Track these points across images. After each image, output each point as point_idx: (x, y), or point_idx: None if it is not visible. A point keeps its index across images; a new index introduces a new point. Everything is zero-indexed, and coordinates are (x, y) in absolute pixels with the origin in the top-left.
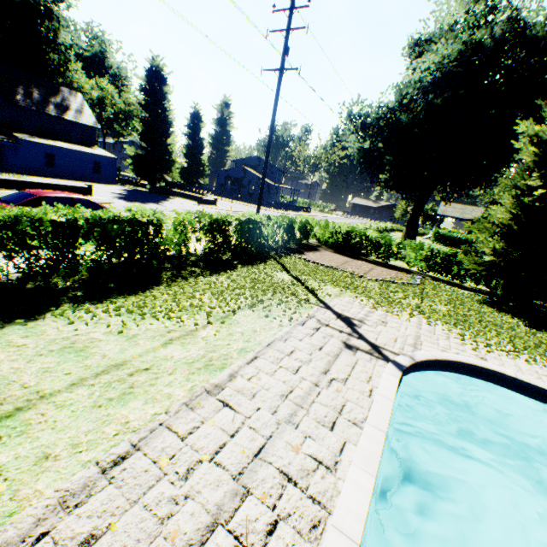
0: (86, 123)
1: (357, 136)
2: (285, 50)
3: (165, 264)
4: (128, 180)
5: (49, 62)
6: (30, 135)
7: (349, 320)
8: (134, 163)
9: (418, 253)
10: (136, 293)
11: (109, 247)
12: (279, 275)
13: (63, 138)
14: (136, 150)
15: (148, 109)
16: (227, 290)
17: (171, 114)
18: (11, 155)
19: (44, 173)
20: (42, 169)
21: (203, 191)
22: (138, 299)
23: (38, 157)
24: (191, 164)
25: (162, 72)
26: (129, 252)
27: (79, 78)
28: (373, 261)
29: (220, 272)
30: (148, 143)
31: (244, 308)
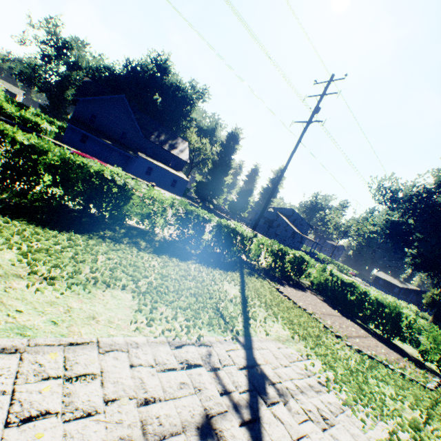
0: (182, 158)
1: (384, 205)
2: (316, 109)
3: (121, 229)
4: (191, 197)
5: (181, 126)
6: (147, 155)
7: (262, 380)
8: (197, 186)
9: (440, 345)
10: (45, 227)
11: (67, 187)
12: (227, 286)
13: (165, 163)
14: (202, 179)
15: (220, 156)
16: (143, 268)
17: (234, 162)
18: (131, 163)
19: (142, 177)
20: (142, 175)
21: (241, 220)
22: (32, 229)
23: (143, 167)
24: (239, 200)
25: (238, 136)
26: (83, 199)
27: (192, 135)
28: (371, 329)
29: (163, 254)
30: (211, 176)
31: (128, 290)
